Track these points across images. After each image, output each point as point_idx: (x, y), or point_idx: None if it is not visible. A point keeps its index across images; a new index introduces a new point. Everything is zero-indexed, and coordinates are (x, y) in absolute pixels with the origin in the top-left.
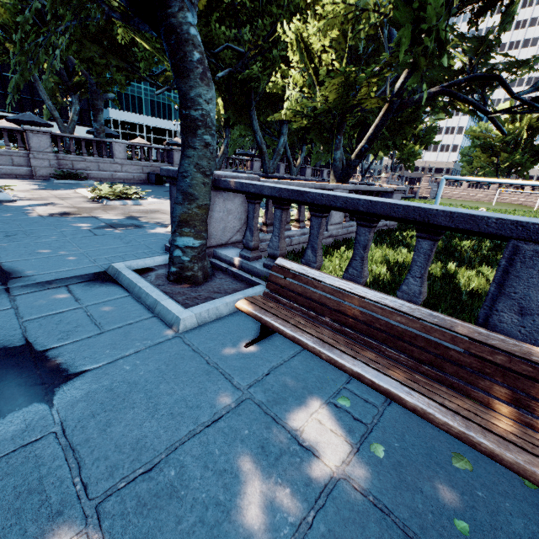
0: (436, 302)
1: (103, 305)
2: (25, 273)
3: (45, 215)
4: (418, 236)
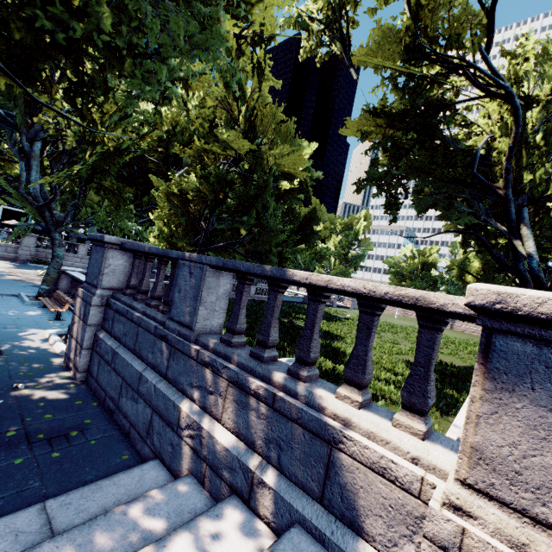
0: None
1: (9, 299)
2: None
3: (8, 279)
4: None
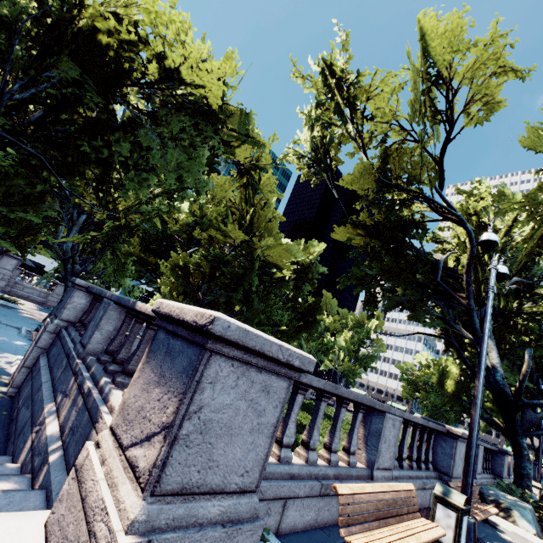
0: None
1: (11, 329)
2: (1, 321)
3: (24, 316)
4: None
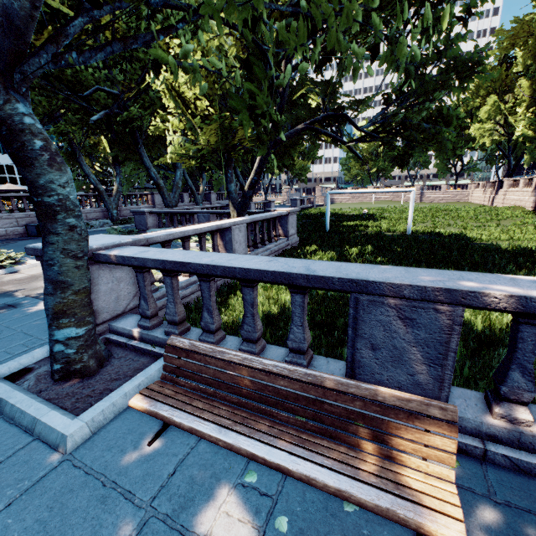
0: (334, 320)
1: None
2: None
3: None
4: (291, 291)
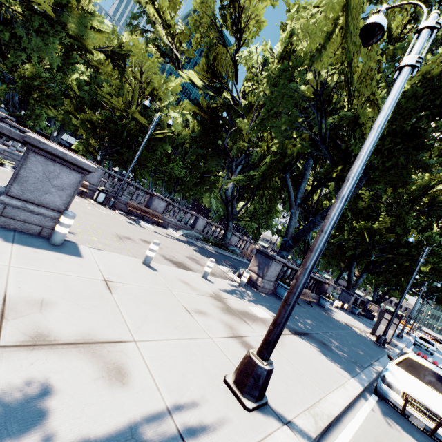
0: None
1: None
2: None
3: None
4: None
